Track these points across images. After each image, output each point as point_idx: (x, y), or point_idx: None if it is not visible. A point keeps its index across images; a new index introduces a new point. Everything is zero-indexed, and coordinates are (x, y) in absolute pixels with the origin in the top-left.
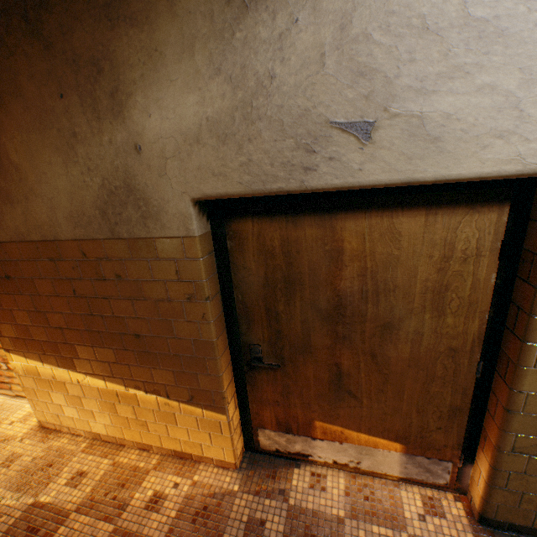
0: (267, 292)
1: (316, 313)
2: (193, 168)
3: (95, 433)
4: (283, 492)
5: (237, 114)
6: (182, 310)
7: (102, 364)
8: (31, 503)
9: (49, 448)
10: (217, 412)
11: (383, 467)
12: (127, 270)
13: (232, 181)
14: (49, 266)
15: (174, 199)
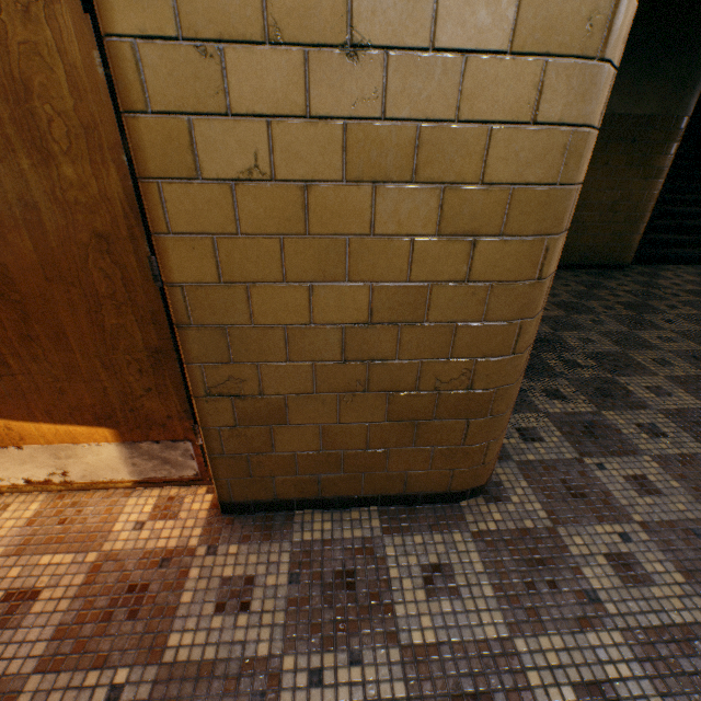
0: None
1: None
2: None
3: None
4: None
5: None
6: None
7: None
8: None
9: None
10: None
11: (104, 472)
12: None
13: None
14: None
15: None
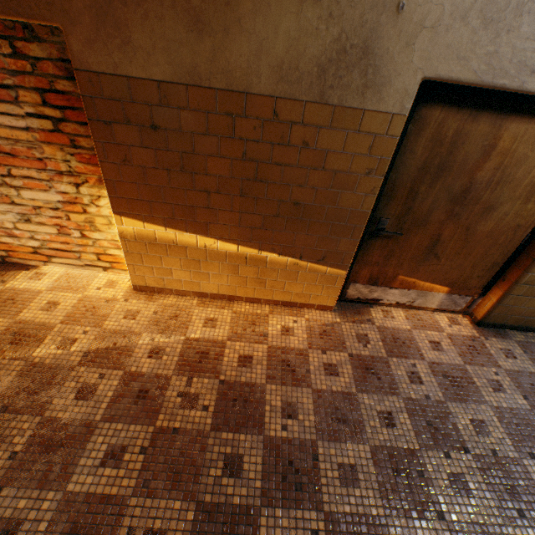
0: (418, 175)
1: (447, 195)
2: (443, 45)
3: (203, 293)
4: (369, 320)
5: (513, 1)
6: (355, 183)
7: (242, 230)
8: (184, 339)
9: (162, 305)
10: (340, 269)
11: (427, 304)
12: (319, 139)
13: (470, 69)
14: (221, 122)
15: (407, 73)
